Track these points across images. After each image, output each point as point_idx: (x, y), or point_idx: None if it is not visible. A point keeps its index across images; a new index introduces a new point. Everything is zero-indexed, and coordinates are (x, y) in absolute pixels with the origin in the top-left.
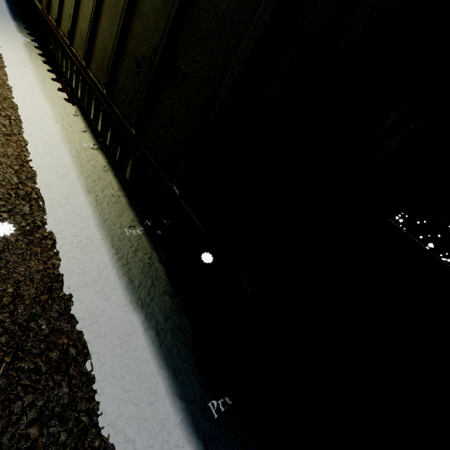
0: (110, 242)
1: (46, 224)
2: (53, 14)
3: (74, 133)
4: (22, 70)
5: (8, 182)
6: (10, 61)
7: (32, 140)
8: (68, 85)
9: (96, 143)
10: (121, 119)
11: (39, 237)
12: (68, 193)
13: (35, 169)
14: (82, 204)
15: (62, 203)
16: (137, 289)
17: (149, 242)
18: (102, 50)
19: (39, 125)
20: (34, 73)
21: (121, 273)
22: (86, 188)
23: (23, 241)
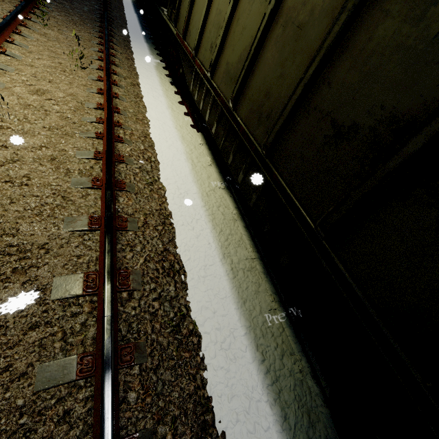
0: (253, 338)
1: (190, 310)
2: (189, 40)
3: (202, 170)
4: (155, 98)
5: (155, 252)
6: (147, 89)
7: (169, 185)
8: (193, 108)
9: (222, 181)
10: (291, 196)
11: (185, 333)
12: (205, 258)
13: (174, 226)
14: (219, 276)
15: (201, 275)
16: (293, 430)
17: (294, 339)
18: (260, 93)
19: (172, 164)
20: (165, 99)
21: (271, 398)
22: (220, 249)
23: (173, 344)
